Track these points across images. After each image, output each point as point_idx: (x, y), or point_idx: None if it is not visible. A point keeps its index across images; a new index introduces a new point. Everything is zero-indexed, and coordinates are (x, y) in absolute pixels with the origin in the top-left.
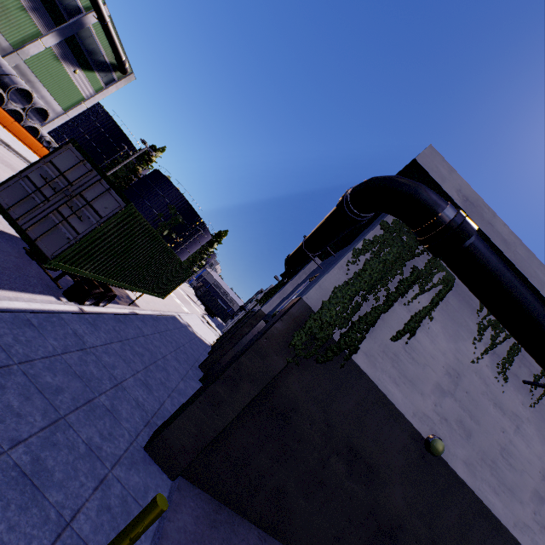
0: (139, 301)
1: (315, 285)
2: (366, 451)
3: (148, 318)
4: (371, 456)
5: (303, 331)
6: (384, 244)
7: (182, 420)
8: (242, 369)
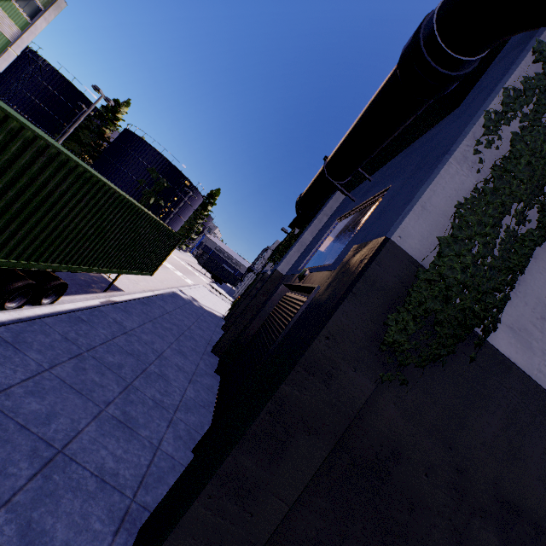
0: (122, 284)
1: (414, 207)
2: (530, 500)
3: (134, 303)
4: (539, 506)
5: (408, 311)
6: (545, 95)
7: (178, 539)
8: (286, 410)
